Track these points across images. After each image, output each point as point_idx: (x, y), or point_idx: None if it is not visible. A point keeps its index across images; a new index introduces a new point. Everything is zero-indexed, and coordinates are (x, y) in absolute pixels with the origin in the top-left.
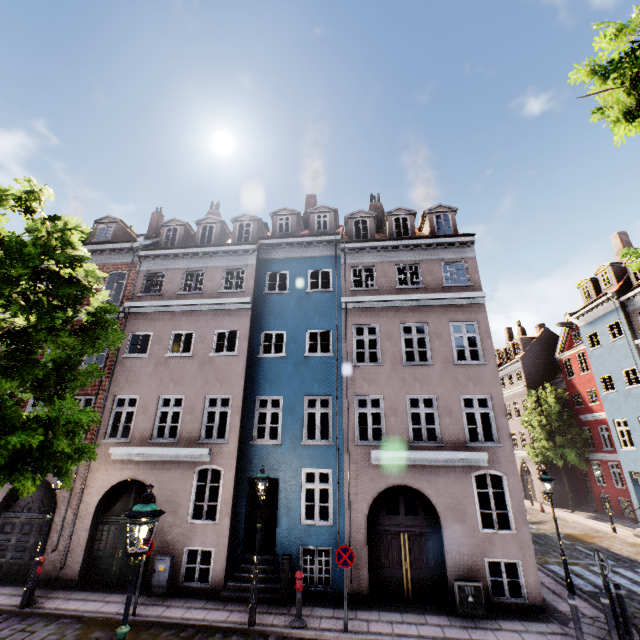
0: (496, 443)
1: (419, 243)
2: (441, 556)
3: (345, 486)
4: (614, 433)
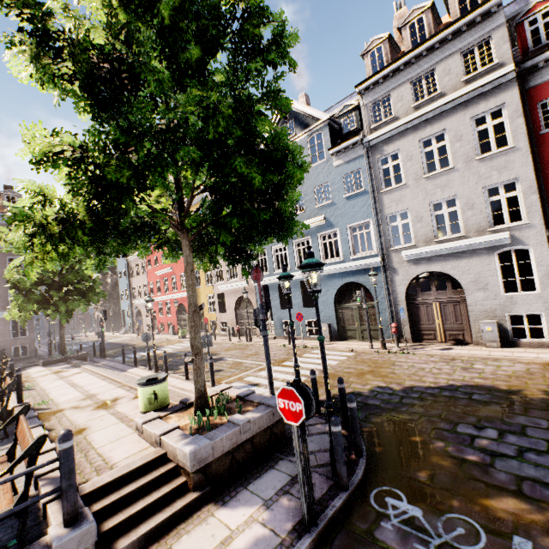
0: None
1: None
2: None
3: None
4: (121, 295)
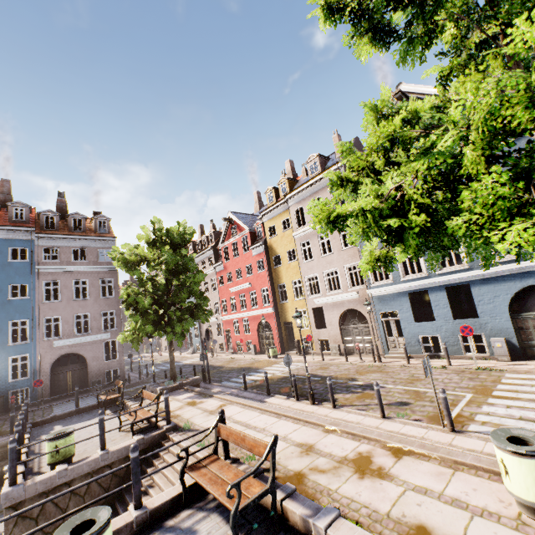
0: (116, 329)
1: (87, 238)
2: (87, 375)
3: (38, 359)
4: None
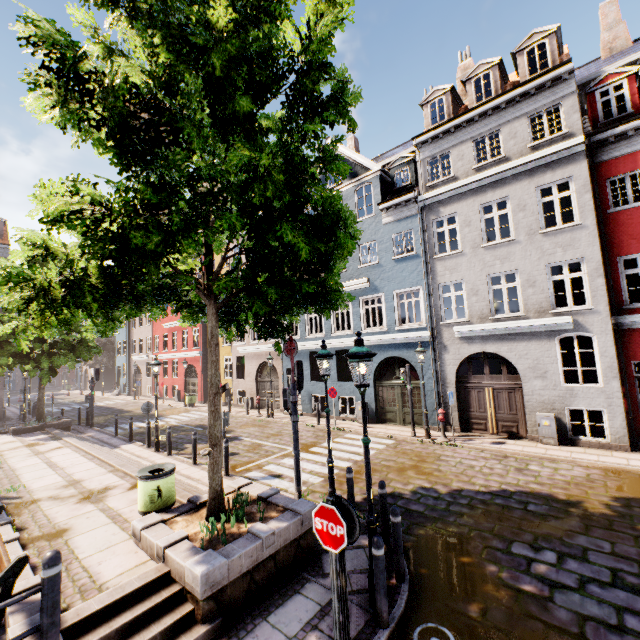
0: None
1: None
2: None
3: None
4: (117, 348)
